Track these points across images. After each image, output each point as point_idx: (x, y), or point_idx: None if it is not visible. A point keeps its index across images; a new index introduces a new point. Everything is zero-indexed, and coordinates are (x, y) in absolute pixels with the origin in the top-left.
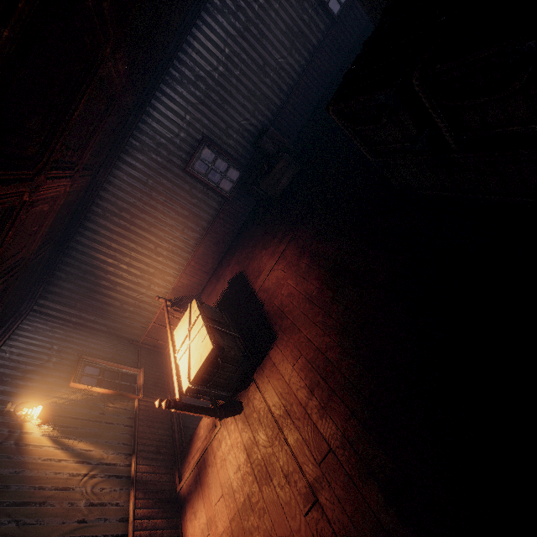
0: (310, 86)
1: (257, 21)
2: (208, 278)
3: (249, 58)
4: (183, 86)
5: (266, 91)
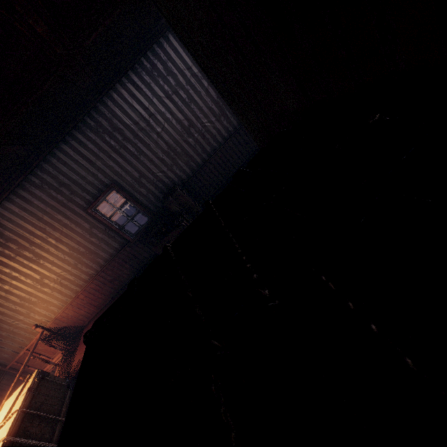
0: (235, 150)
1: (187, 86)
2: (97, 312)
3: (174, 118)
4: (97, 133)
5: (188, 148)
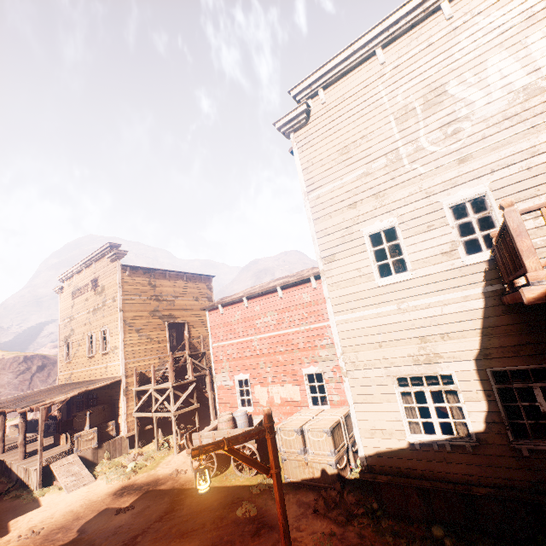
0: None
1: None
2: None
3: None
4: None
5: None
